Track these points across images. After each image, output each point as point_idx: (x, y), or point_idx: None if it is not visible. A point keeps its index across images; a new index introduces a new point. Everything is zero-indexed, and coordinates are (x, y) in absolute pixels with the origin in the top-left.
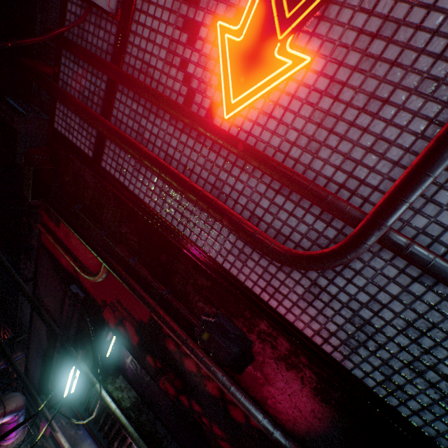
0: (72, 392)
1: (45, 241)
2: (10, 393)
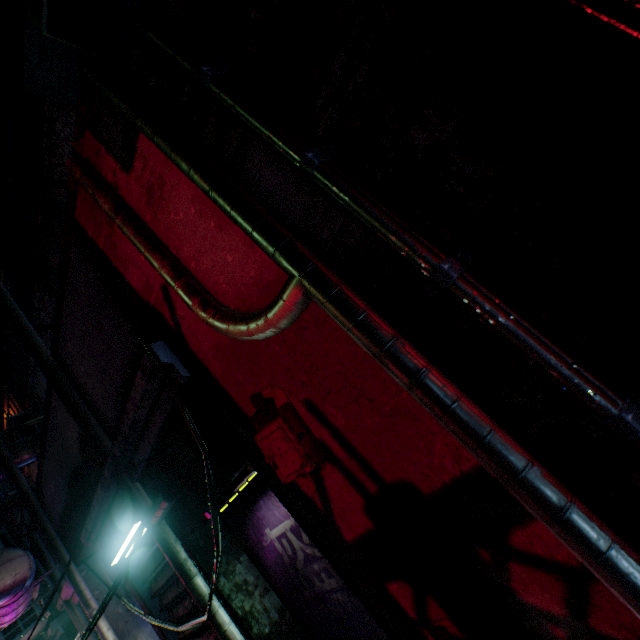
0: (127, 555)
1: (85, 221)
2: (1, 553)
